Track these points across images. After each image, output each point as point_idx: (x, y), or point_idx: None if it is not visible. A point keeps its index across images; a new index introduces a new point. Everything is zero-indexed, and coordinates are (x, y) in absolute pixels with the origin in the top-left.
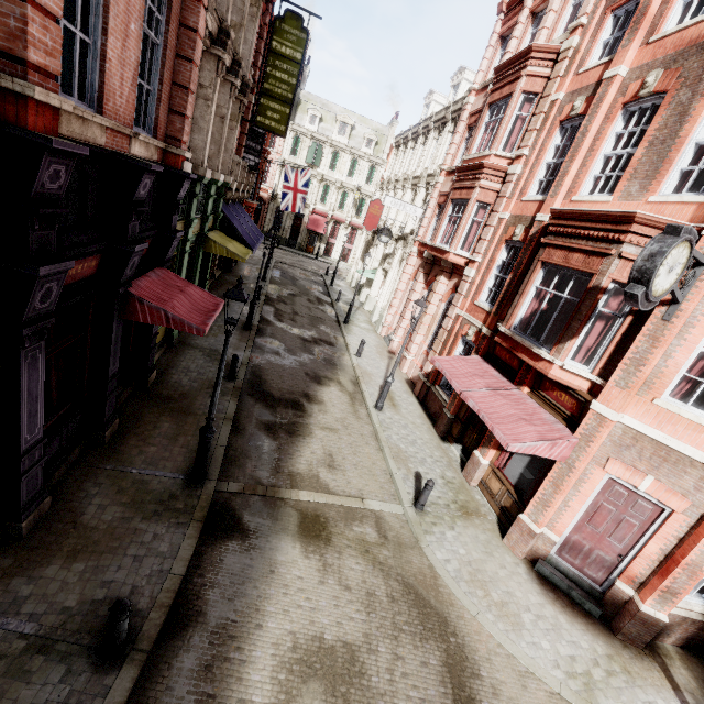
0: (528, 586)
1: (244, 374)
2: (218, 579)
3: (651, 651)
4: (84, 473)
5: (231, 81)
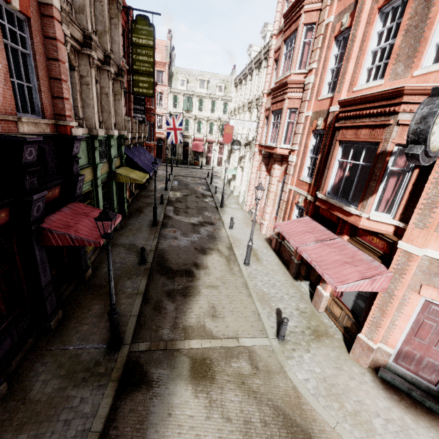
0: (375, 393)
1: (152, 258)
2: (128, 428)
3: None
4: (35, 356)
5: (107, 70)
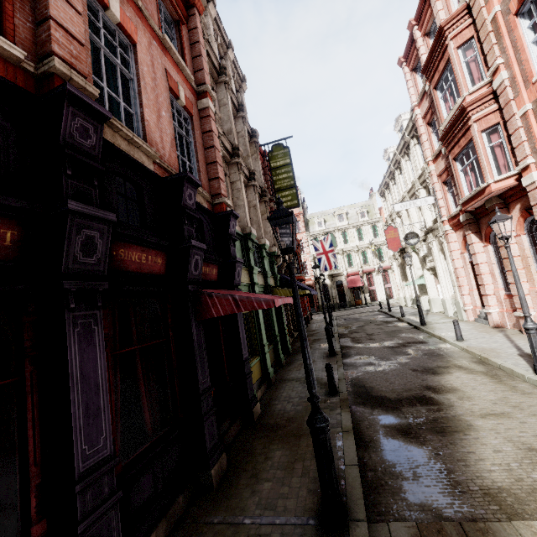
0: None
1: (345, 386)
2: None
3: None
4: (187, 534)
5: (252, 185)
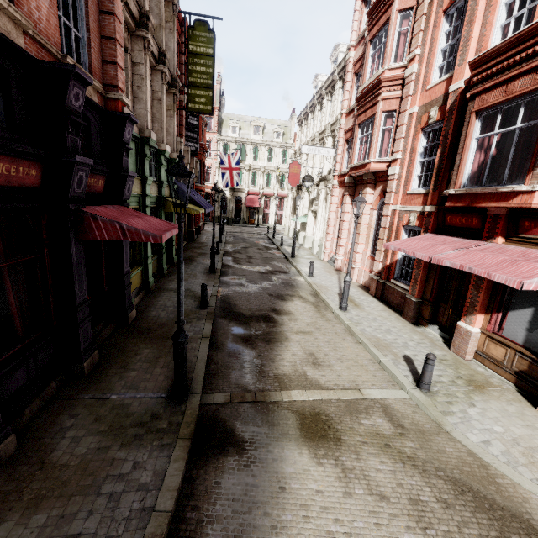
0: None
1: (215, 302)
2: (216, 509)
3: None
4: (60, 406)
5: (161, 71)
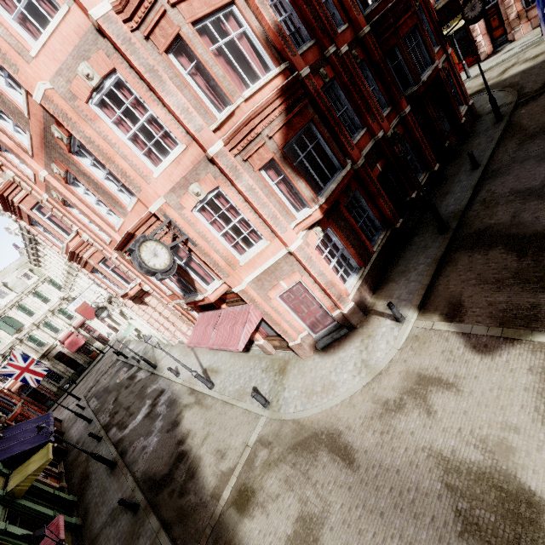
0: (324, 362)
1: (140, 493)
2: None
3: (369, 313)
4: None
5: None
